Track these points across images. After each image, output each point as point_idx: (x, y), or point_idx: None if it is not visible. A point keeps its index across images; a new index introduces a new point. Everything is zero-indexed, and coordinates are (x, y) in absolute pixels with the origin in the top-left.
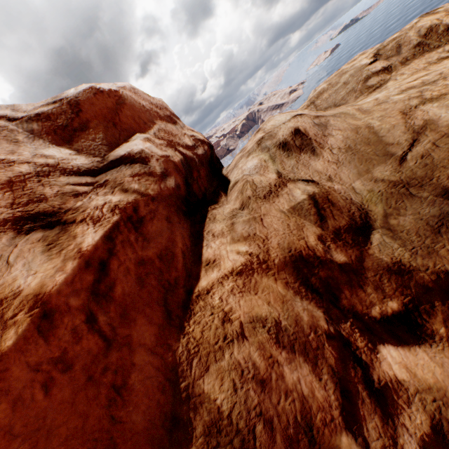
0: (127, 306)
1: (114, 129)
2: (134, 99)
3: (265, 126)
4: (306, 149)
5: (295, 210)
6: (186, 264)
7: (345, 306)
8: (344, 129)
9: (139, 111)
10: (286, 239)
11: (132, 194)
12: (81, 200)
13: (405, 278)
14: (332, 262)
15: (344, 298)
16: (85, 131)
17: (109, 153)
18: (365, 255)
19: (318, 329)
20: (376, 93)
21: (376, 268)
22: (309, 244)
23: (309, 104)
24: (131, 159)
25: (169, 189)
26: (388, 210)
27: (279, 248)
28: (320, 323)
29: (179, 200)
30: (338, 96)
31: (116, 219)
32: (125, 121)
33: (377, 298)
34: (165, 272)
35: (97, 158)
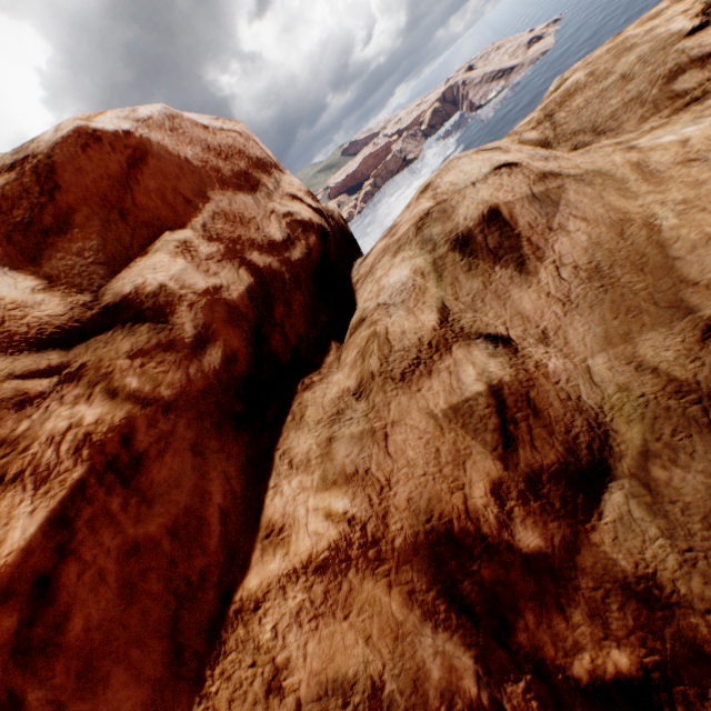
0: (94, 652)
1: (121, 225)
2: (166, 149)
3: (439, 181)
4: (506, 257)
5: (458, 413)
6: (227, 535)
7: (522, 646)
8: (594, 219)
9: (177, 176)
10: (427, 489)
11: (124, 404)
12: (28, 415)
13: (658, 615)
14: (510, 550)
15: (522, 629)
16: (64, 234)
17: (109, 281)
18: (583, 541)
19: (456, 698)
20: (688, 119)
21: (600, 575)
22: (471, 504)
23: (541, 119)
24: (136, 311)
25: (207, 374)
26: (652, 444)
27: (409, 509)
28: (465, 682)
29: (230, 391)
30: (604, 107)
31: (78, 476)
32: (144, 202)
33: (591, 636)
34: (182, 561)
35: (83, 297)
